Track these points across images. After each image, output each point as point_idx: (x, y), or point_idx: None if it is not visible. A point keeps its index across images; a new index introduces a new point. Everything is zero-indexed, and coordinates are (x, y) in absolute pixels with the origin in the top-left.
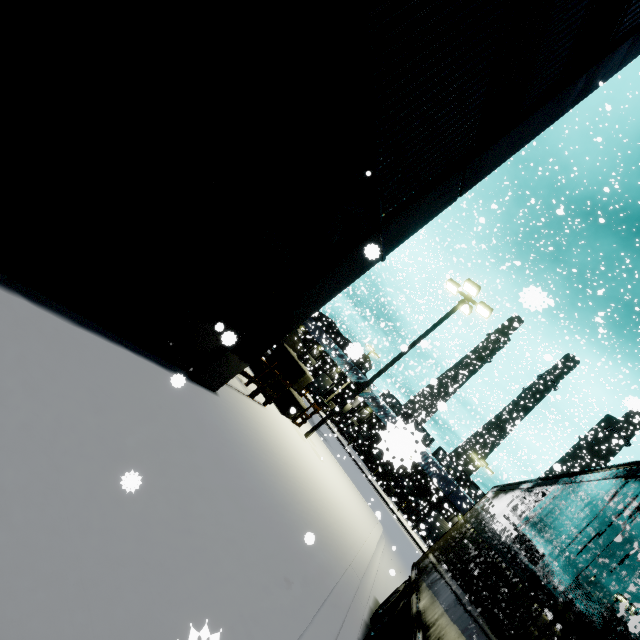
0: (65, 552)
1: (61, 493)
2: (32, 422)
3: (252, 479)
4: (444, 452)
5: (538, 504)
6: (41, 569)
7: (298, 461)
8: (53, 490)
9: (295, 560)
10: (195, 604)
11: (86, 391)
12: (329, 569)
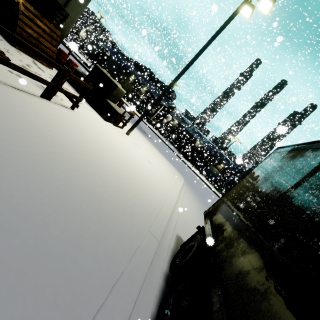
0: None
1: None
2: None
3: None
4: (215, 138)
5: None
6: None
7: (106, 150)
8: None
9: None
10: None
11: None
12: (106, 267)
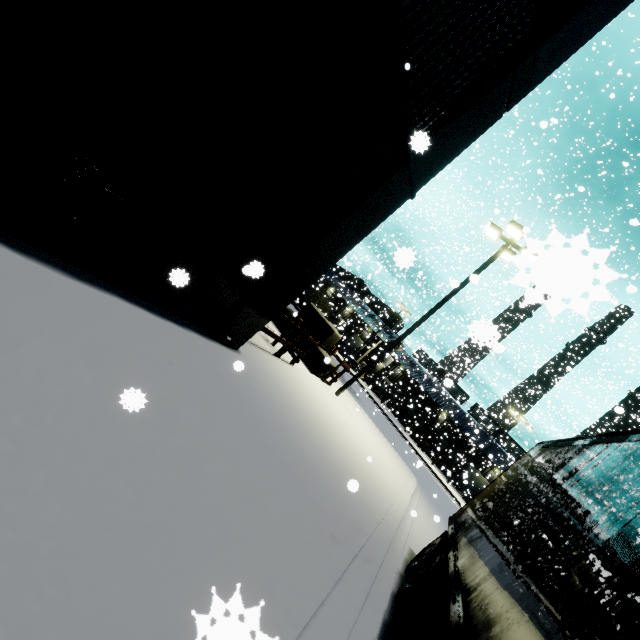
0: (38, 519)
1: (38, 453)
2: (5, 376)
3: (276, 436)
4: (480, 409)
5: (602, 463)
6: (3, 540)
7: (328, 418)
8: (28, 450)
9: (323, 516)
10: (205, 568)
11: (79, 345)
12: (361, 524)
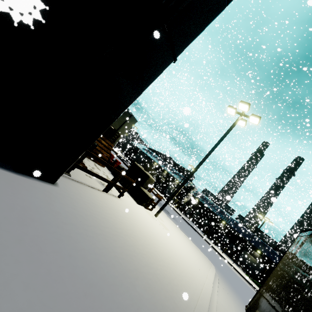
0: None
1: None
2: None
3: (58, 259)
4: (242, 216)
5: None
6: None
7: (143, 232)
8: None
9: None
10: None
11: None
12: None
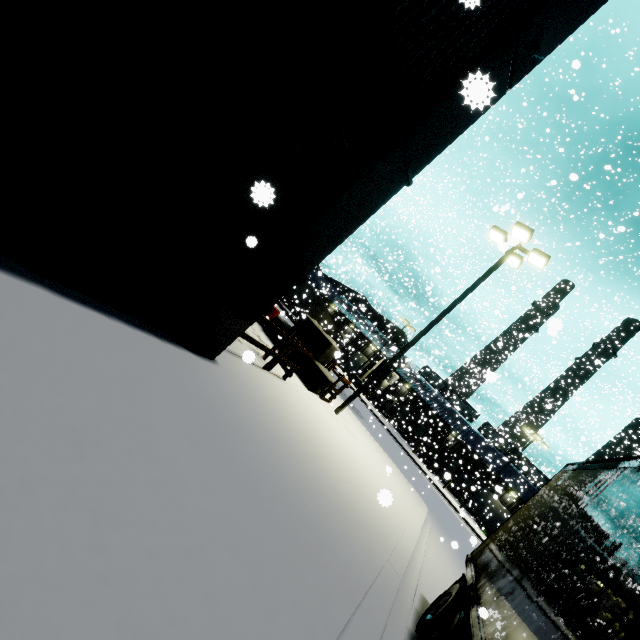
0: None
1: None
2: None
3: (251, 461)
4: (491, 427)
5: None
6: None
7: (324, 439)
8: None
9: (306, 567)
10: None
11: None
12: (358, 571)
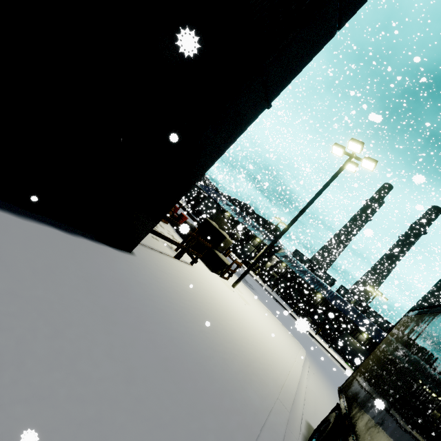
0: None
1: None
2: None
3: (159, 329)
4: (345, 289)
5: None
6: None
7: (223, 306)
8: None
9: (206, 416)
10: None
11: None
12: (253, 412)
